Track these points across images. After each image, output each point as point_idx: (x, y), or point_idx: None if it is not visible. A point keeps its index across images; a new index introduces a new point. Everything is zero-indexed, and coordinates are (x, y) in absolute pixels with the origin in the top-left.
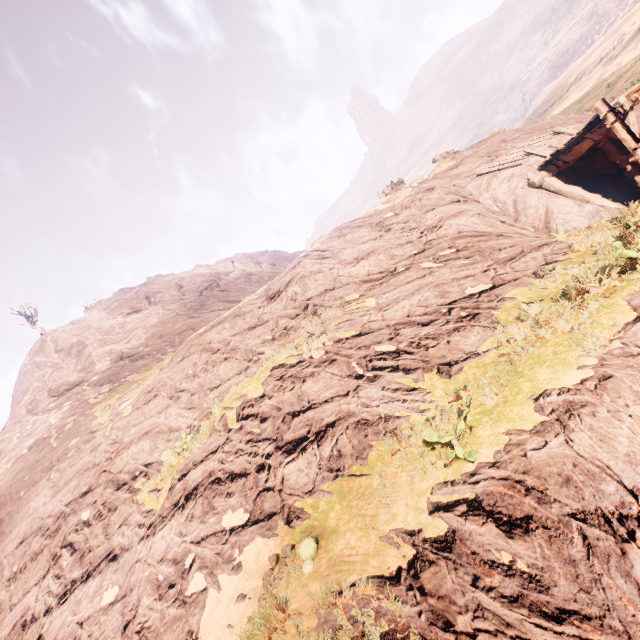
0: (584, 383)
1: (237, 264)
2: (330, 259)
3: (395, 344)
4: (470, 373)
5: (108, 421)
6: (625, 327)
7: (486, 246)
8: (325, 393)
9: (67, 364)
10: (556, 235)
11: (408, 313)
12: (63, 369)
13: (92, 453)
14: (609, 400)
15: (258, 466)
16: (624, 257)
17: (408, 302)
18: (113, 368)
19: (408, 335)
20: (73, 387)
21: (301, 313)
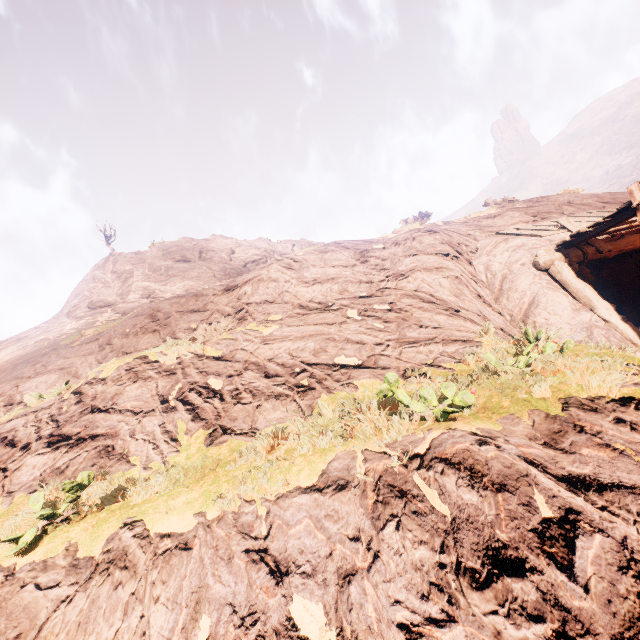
0: (164, 537)
1: (297, 248)
2: (293, 271)
3: (225, 383)
4: (219, 452)
5: (65, 345)
6: (293, 491)
7: (417, 316)
8: (129, 402)
9: (114, 285)
10: (485, 334)
11: (274, 356)
12: (110, 288)
13: (31, 366)
14: (153, 577)
15: (26, 443)
16: (396, 398)
17: (289, 345)
18: (136, 302)
19: (244, 380)
20: (105, 306)
21: (232, 314)
